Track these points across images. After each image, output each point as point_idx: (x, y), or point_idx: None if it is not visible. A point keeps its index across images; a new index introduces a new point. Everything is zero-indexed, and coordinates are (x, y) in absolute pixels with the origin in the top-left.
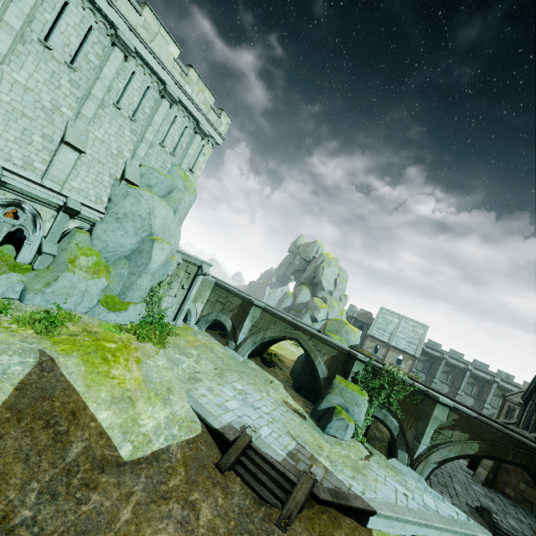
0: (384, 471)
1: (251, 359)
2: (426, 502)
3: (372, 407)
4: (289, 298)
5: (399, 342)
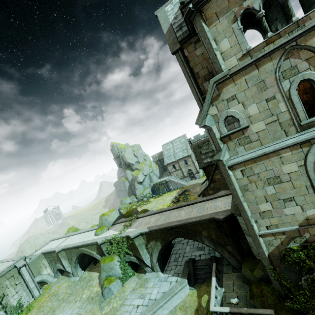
0: (134, 295)
1: (86, 269)
2: (152, 296)
3: (121, 260)
4: (125, 182)
5: (179, 155)
